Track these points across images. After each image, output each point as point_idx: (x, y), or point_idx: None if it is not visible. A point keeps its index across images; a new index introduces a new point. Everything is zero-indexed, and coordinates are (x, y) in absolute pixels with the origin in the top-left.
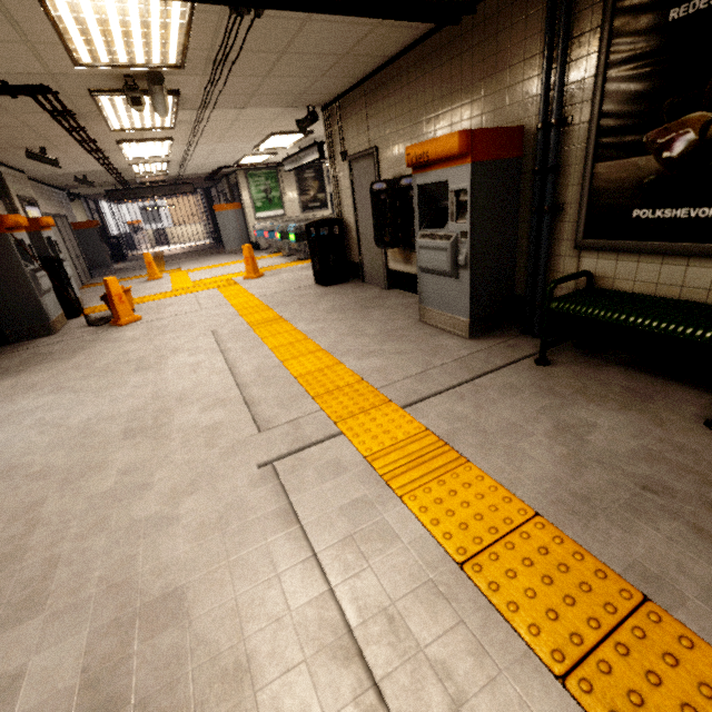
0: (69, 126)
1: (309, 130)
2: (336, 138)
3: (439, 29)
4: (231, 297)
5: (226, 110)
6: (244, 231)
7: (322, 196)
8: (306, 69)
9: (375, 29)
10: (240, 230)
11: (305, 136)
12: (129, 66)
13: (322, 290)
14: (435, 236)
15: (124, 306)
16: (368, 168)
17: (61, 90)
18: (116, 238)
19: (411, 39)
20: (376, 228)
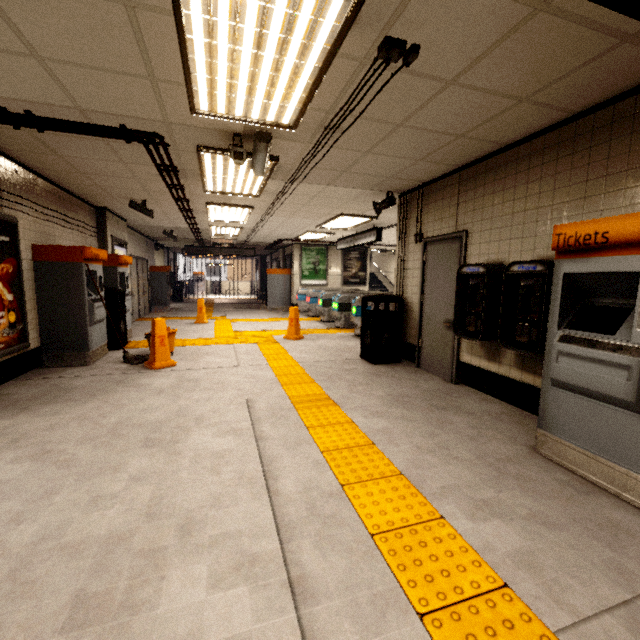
0: (170, 181)
1: (374, 216)
2: (411, 221)
3: (593, 111)
4: (271, 357)
5: (311, 185)
6: (287, 294)
7: (362, 274)
8: (410, 149)
9: (515, 106)
10: (285, 292)
11: (368, 220)
12: (243, 119)
13: (371, 368)
14: (597, 343)
15: (163, 349)
16: (450, 251)
17: (172, 143)
18: (180, 283)
19: (544, 124)
20: (457, 314)
